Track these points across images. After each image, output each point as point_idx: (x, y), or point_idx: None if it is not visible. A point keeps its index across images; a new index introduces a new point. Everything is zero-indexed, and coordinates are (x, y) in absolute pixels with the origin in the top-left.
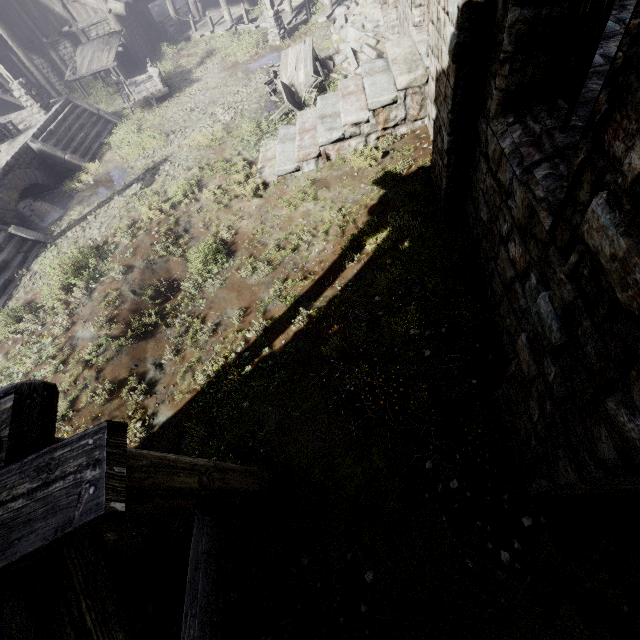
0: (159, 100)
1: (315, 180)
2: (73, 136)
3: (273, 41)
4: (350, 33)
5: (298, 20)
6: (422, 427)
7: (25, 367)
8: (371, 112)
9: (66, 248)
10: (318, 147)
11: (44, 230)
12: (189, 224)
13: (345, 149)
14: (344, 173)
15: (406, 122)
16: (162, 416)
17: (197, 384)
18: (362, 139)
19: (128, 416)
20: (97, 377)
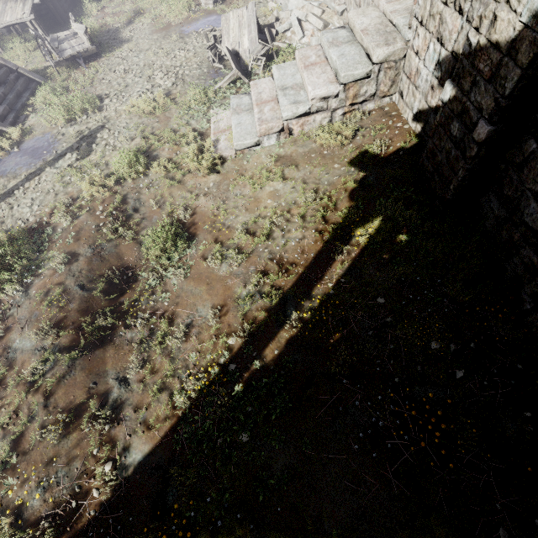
0: (86, 59)
1: (279, 156)
2: None
3: (206, 4)
4: (291, 1)
5: None
6: (479, 477)
7: None
8: (342, 86)
9: None
10: (281, 121)
11: None
12: (138, 202)
13: (309, 124)
14: (311, 150)
15: (375, 98)
16: (136, 452)
17: (176, 407)
18: (328, 114)
19: (91, 454)
20: (46, 404)
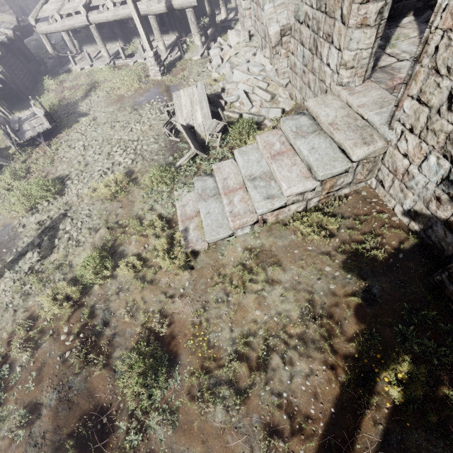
0: (47, 136)
1: (257, 250)
2: None
3: (154, 76)
4: (235, 75)
5: (172, 57)
6: None
7: None
8: (319, 182)
9: None
10: (256, 215)
11: None
12: (108, 312)
13: (284, 213)
14: (292, 244)
15: (351, 185)
16: None
17: None
18: (303, 203)
19: None
20: None
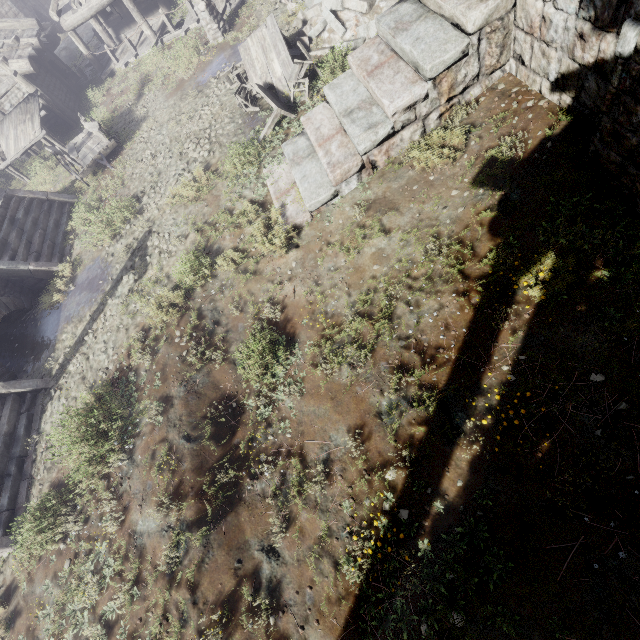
0: (109, 157)
1: (368, 203)
2: (29, 238)
3: (214, 40)
4: None
5: (232, 4)
6: None
7: (87, 600)
8: (430, 82)
9: (74, 390)
10: (359, 157)
11: (39, 370)
12: (216, 312)
13: (396, 146)
14: (410, 181)
15: (480, 79)
16: None
17: (347, 581)
18: (418, 125)
19: None
20: (194, 601)
